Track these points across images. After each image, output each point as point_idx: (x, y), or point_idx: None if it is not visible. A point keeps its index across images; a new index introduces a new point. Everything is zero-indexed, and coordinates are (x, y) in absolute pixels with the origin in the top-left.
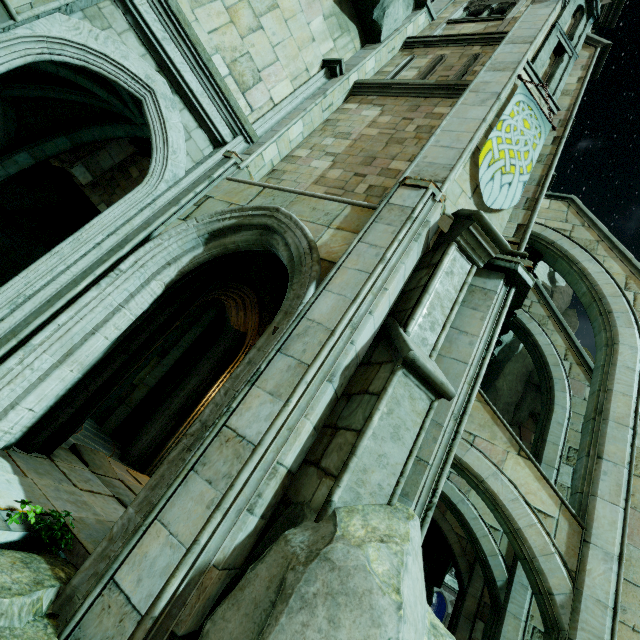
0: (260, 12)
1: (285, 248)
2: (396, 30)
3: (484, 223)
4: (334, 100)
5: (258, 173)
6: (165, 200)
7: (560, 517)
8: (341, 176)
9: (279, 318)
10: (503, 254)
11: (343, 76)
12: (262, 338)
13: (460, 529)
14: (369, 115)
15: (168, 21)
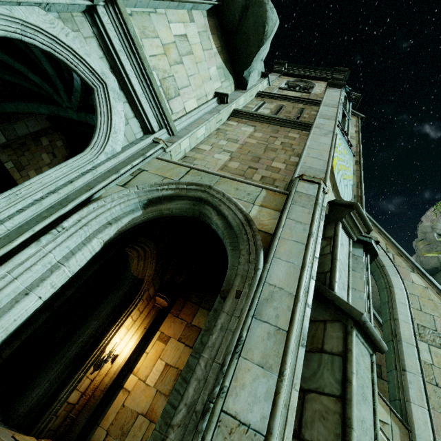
0: (182, 53)
1: (218, 217)
2: (254, 85)
3: (360, 211)
4: (223, 117)
5: (176, 157)
6: (105, 168)
7: (392, 423)
8: (239, 167)
9: (238, 281)
10: (369, 232)
11: (229, 104)
12: (228, 302)
13: None
14: (247, 130)
15: (125, 40)
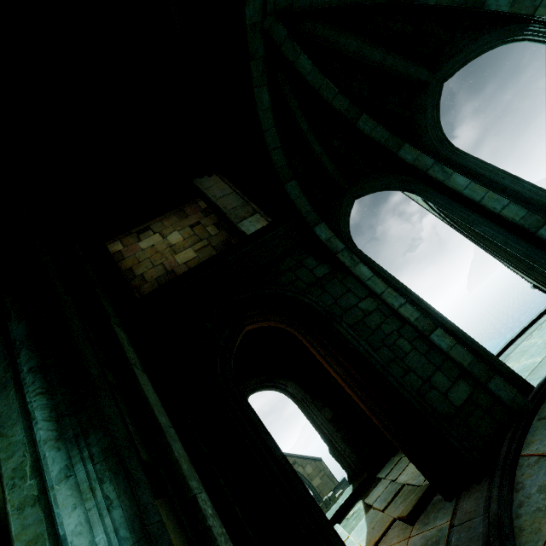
0: None
1: None
2: None
3: None
4: None
5: None
6: None
7: None
8: None
9: None
10: None
11: None
12: None
13: None
14: None
15: None
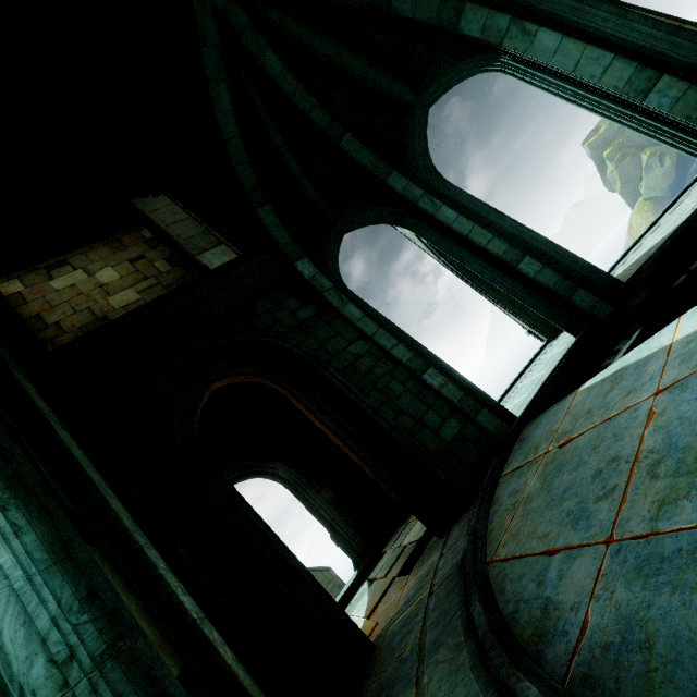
0: None
1: None
2: None
3: None
4: None
5: None
6: None
7: None
8: None
9: None
10: None
11: None
12: None
13: None
14: None
15: None
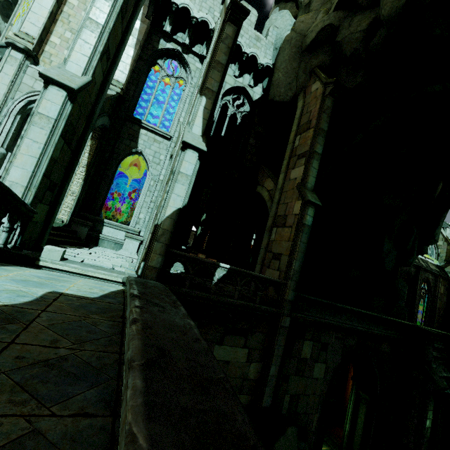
0: None
1: None
2: None
3: None
4: None
5: None
6: None
7: None
8: None
9: None
10: None
11: None
12: None
13: (270, 187)
14: None
15: None
